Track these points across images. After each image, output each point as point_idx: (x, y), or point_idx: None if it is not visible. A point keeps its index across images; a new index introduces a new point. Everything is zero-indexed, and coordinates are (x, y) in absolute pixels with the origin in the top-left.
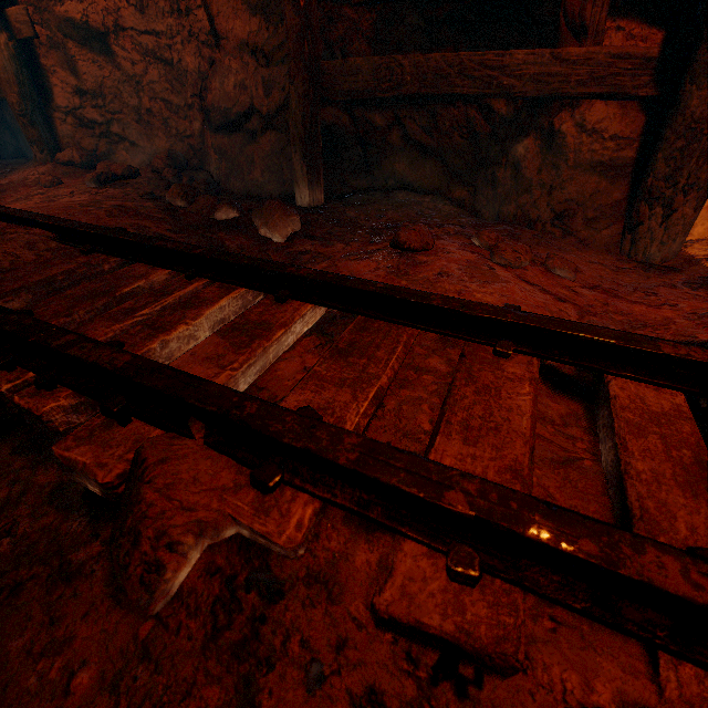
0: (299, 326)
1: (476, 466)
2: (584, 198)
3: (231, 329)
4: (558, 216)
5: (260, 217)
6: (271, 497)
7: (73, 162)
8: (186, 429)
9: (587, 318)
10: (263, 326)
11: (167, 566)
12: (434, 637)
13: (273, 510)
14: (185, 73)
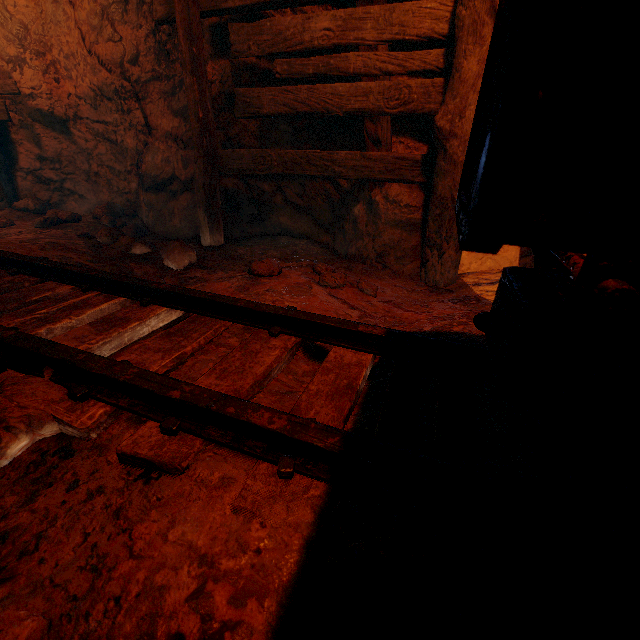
0: (154, 322)
1: (216, 389)
2: (394, 244)
3: (101, 321)
4: (379, 255)
5: (165, 252)
6: (80, 404)
7: (28, 208)
8: (41, 373)
9: (365, 319)
10: (124, 320)
11: (3, 439)
12: (142, 459)
13: (79, 410)
14: (126, 149)
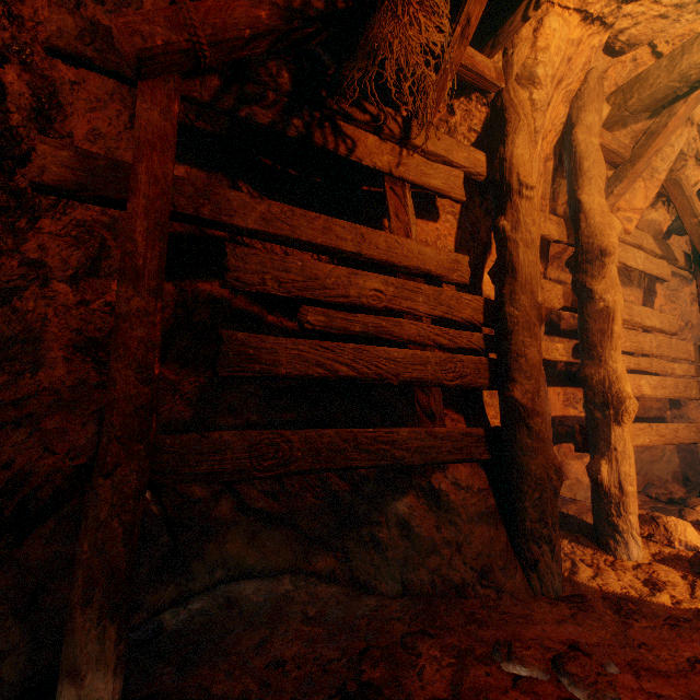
0: None
1: None
2: (488, 547)
3: None
4: (481, 573)
5: None
6: None
7: None
8: None
9: None
10: None
11: None
12: None
13: None
14: None
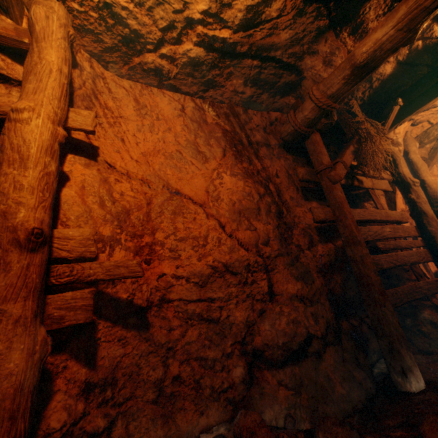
0: None
1: None
2: None
3: None
4: None
5: None
6: None
7: None
8: None
9: None
10: None
11: None
12: None
13: None
14: (229, 325)
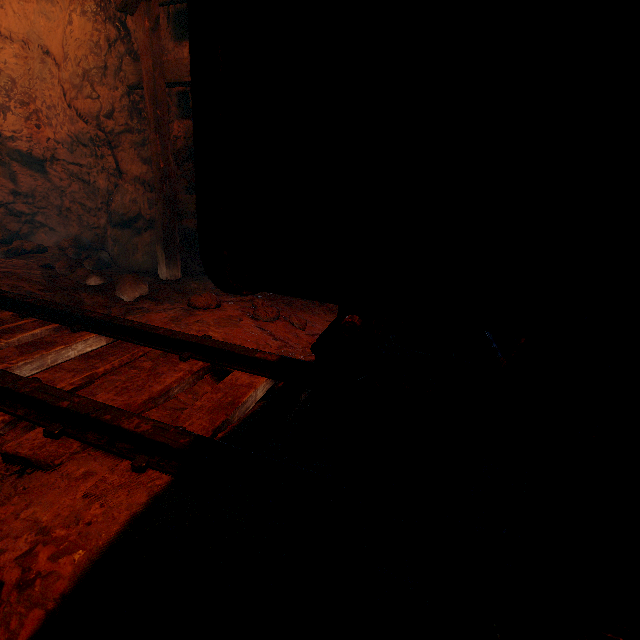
0: (81, 346)
1: (111, 403)
2: None
3: (28, 344)
4: None
5: (118, 284)
6: None
7: None
8: None
9: (284, 349)
10: (50, 344)
11: None
12: (21, 458)
13: None
14: (98, 189)
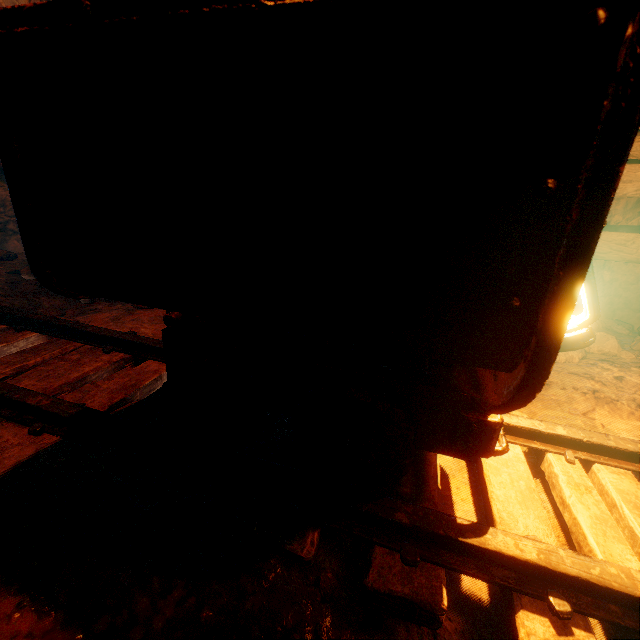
0: (23, 344)
1: (31, 387)
2: None
3: None
4: None
5: None
6: None
7: None
8: None
9: None
10: None
11: None
12: None
13: None
14: None
